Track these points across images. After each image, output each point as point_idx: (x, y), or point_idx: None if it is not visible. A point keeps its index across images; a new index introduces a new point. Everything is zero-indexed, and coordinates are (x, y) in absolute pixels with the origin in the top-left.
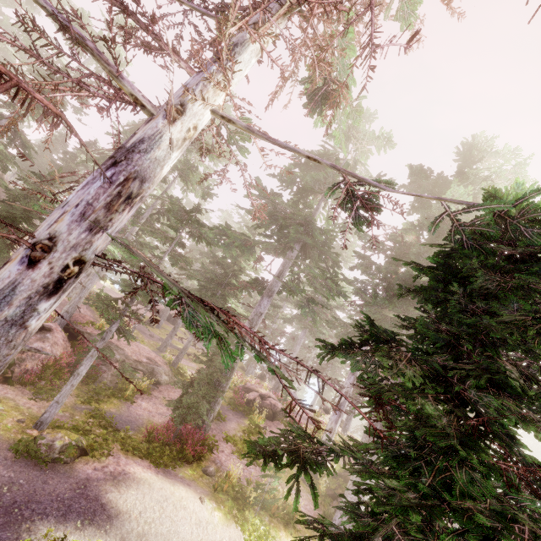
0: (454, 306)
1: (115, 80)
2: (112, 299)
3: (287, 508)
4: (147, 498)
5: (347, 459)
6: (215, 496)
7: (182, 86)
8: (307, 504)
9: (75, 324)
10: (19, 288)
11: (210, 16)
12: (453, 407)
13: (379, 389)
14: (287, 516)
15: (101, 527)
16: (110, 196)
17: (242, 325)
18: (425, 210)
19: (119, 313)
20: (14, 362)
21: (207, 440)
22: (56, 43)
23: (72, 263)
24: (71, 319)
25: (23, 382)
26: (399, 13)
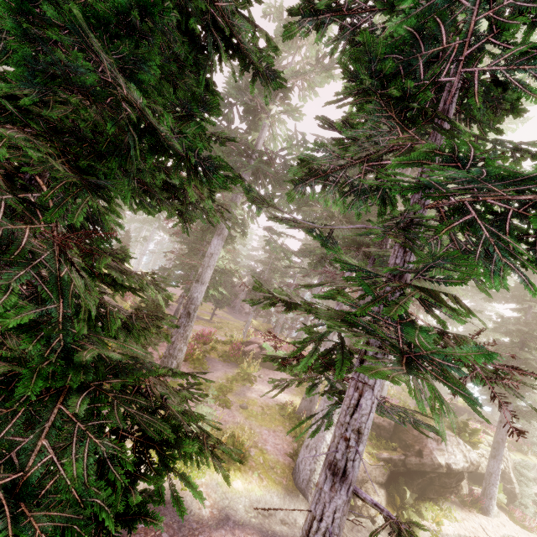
0: None
1: None
2: None
3: (238, 444)
4: None
5: None
6: None
7: None
8: (279, 443)
9: None
10: None
11: None
12: None
13: None
14: None
15: None
16: None
17: None
18: None
19: None
20: None
21: None
22: None
23: None
24: None
25: None
26: None
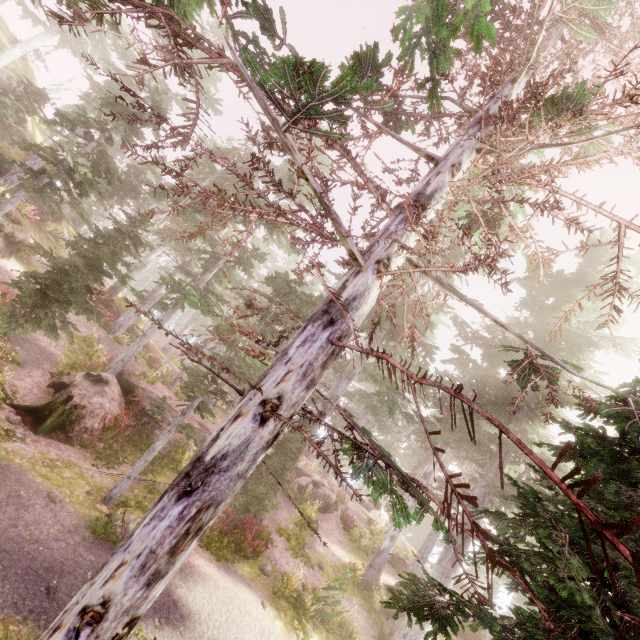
0: (612, 488)
1: (341, 238)
2: (203, 375)
3: (344, 624)
4: (214, 597)
5: (400, 569)
6: (275, 602)
7: (385, 234)
8: (360, 619)
9: (129, 375)
10: (250, 445)
11: (403, 142)
12: (593, 586)
13: (513, 548)
14: (343, 632)
15: (176, 627)
16: (326, 355)
17: (431, 498)
18: (541, 315)
19: (206, 389)
20: (76, 419)
21: (264, 533)
22: (278, 182)
23: (288, 418)
24: (123, 368)
25: (84, 444)
26: (583, 150)
